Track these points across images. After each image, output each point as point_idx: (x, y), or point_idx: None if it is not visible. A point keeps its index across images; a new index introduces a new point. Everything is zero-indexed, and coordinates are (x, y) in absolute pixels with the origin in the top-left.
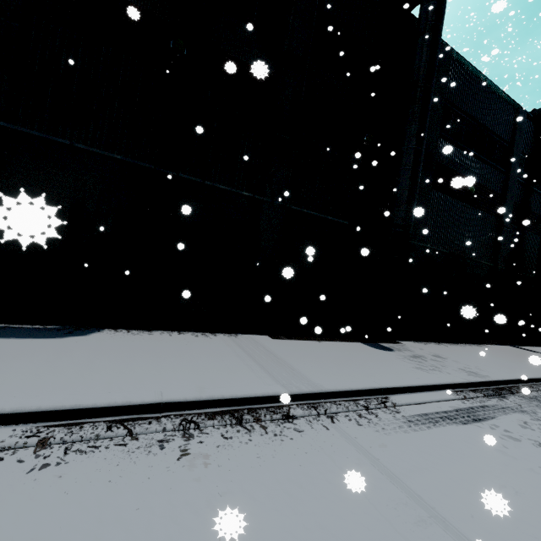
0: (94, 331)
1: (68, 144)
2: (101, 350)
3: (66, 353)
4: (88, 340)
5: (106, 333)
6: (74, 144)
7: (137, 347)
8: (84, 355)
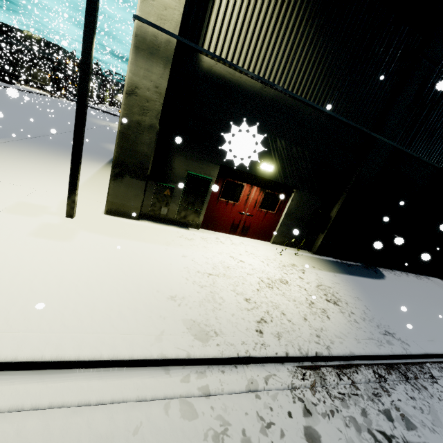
0: (379, 271)
1: (415, 156)
2: (418, 295)
3: (415, 298)
4: (395, 282)
5: (386, 273)
6: (420, 157)
7: (422, 292)
8: (423, 300)
